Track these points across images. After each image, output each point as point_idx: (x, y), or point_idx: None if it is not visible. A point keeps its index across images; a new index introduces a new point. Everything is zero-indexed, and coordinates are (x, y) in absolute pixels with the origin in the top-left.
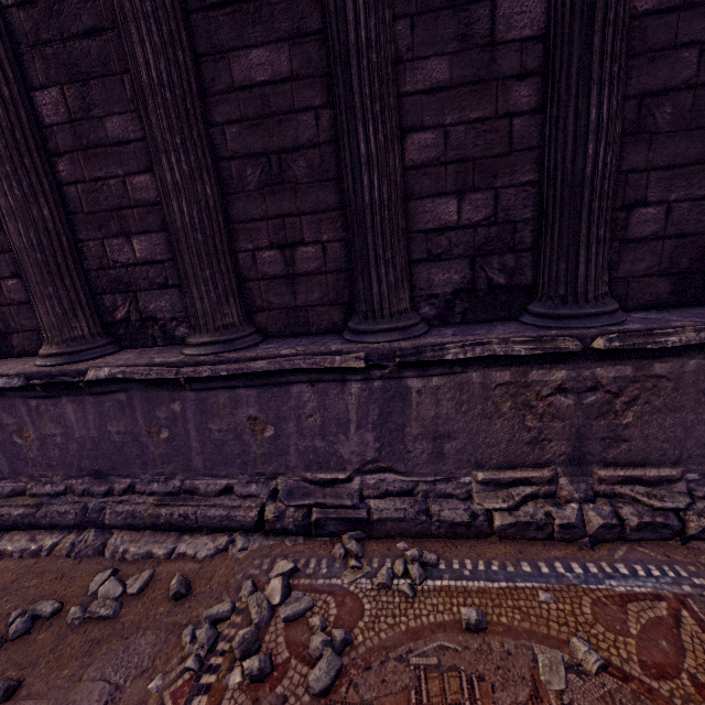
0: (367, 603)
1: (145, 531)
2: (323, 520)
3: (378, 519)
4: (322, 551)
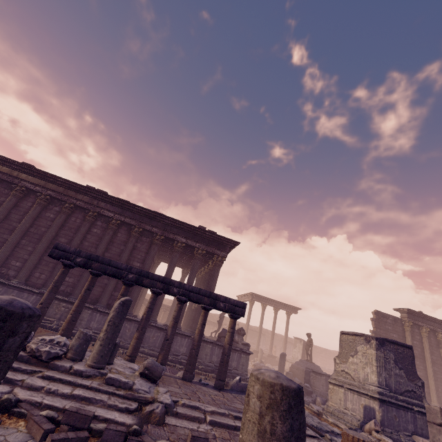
0: None
1: None
2: None
3: None
4: None
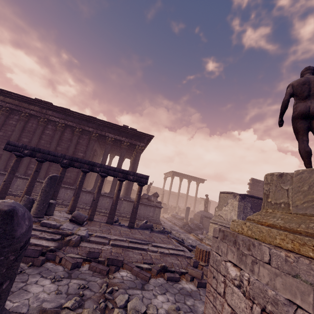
0: None
1: None
2: None
3: None
4: None
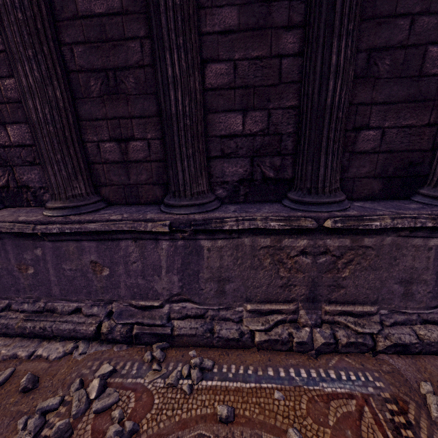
0: (157, 398)
1: (16, 338)
2: (140, 334)
3: (178, 334)
4: (137, 356)
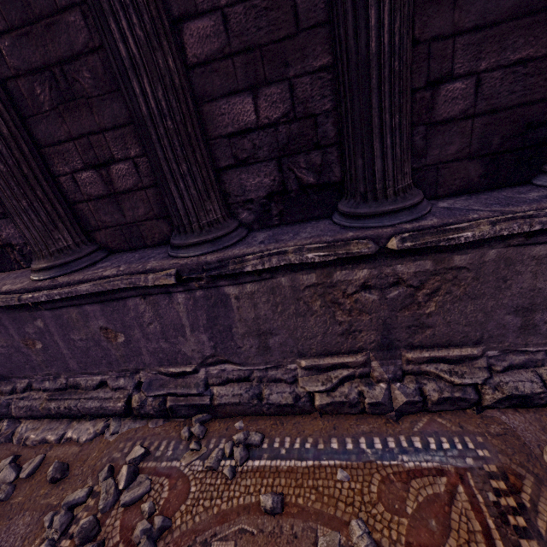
0: (194, 485)
1: (45, 419)
2: (175, 407)
3: (218, 404)
4: (174, 433)
